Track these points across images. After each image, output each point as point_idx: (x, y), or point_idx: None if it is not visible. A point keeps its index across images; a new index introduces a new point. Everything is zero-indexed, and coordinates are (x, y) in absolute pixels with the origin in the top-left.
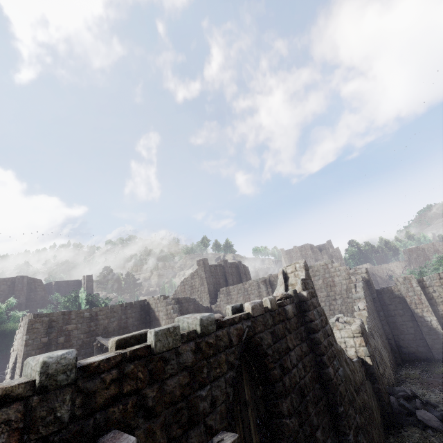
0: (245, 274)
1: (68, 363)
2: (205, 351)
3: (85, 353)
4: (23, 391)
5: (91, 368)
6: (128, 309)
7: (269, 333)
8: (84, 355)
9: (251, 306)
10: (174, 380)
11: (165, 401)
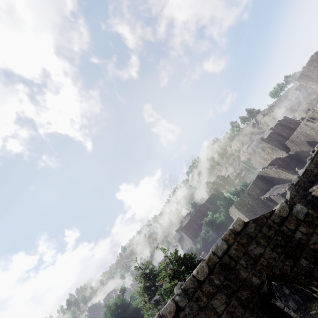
0: (289, 123)
1: (299, 176)
2: (315, 163)
3: (260, 205)
4: (299, 180)
5: (302, 175)
6: (256, 183)
7: None
8: (261, 206)
9: (316, 148)
10: (315, 170)
11: (317, 173)
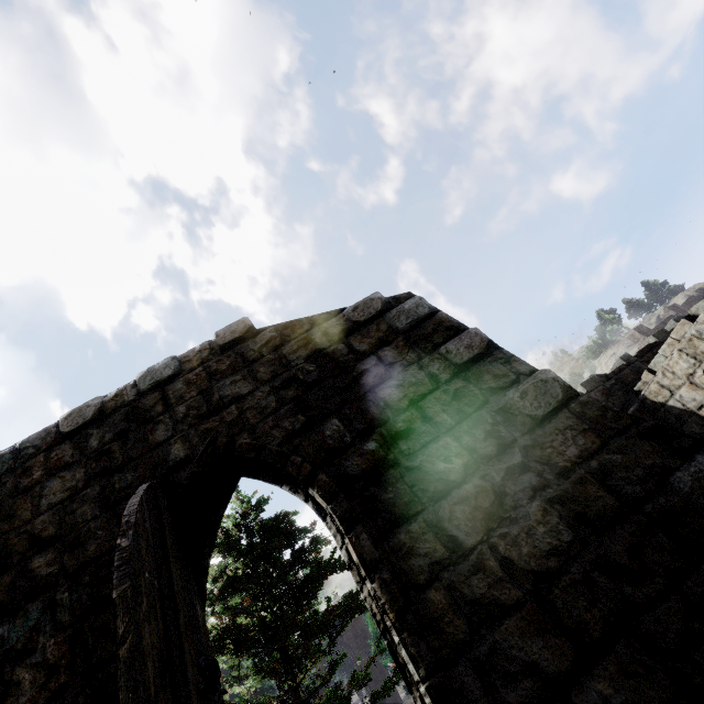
0: None
1: (628, 356)
2: None
3: None
4: (623, 367)
5: (638, 356)
6: None
7: None
8: None
9: None
10: None
11: None
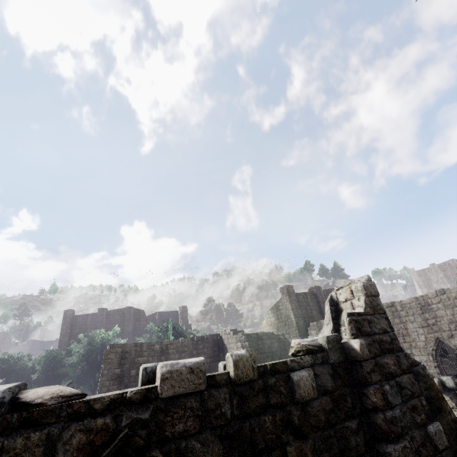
0: None
1: None
2: None
3: None
4: None
5: None
6: (199, 344)
7: (217, 438)
8: None
9: (161, 373)
10: None
11: None
